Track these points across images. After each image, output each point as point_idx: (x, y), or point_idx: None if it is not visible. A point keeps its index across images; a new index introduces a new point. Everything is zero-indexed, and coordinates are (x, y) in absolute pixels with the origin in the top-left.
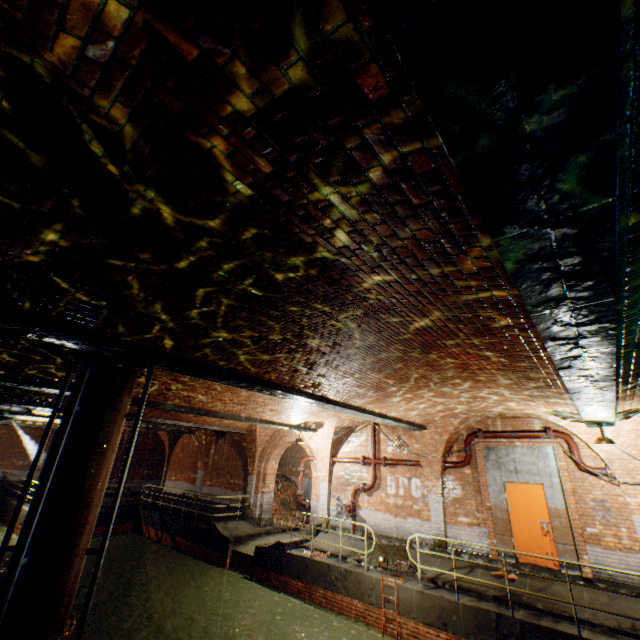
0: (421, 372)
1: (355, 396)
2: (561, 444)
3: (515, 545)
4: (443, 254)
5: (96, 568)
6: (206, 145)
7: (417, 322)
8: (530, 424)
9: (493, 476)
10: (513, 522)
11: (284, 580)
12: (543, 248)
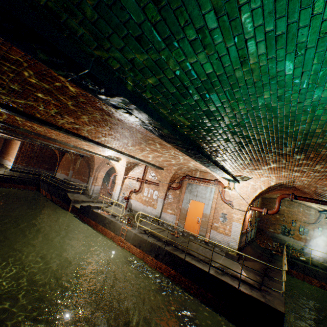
0: (129, 133)
1: (107, 141)
2: (219, 188)
3: (185, 225)
4: None
5: None
6: None
7: (73, 89)
8: (210, 177)
9: (187, 196)
10: (187, 216)
11: (88, 220)
12: None
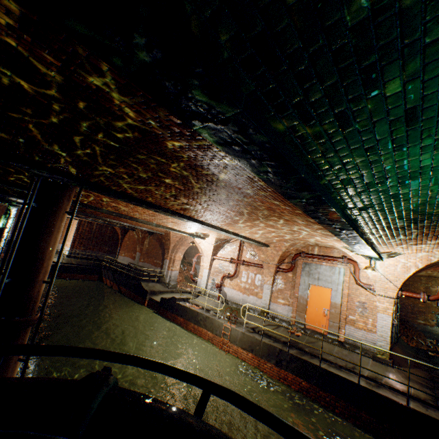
0: (250, 210)
1: (213, 220)
2: (350, 267)
3: (306, 319)
4: (195, 133)
5: (48, 290)
6: (13, 43)
7: (222, 176)
8: (335, 253)
9: (304, 280)
10: (308, 307)
11: (174, 316)
12: (228, 137)
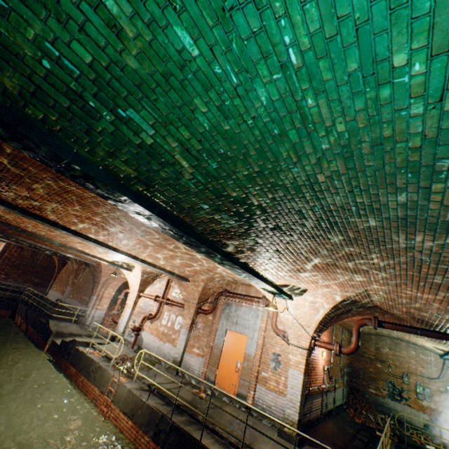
0: (109, 213)
1: (90, 230)
2: (270, 310)
3: (217, 375)
4: None
5: None
6: None
7: None
8: (257, 292)
9: (222, 324)
10: (222, 358)
11: (68, 366)
12: None
